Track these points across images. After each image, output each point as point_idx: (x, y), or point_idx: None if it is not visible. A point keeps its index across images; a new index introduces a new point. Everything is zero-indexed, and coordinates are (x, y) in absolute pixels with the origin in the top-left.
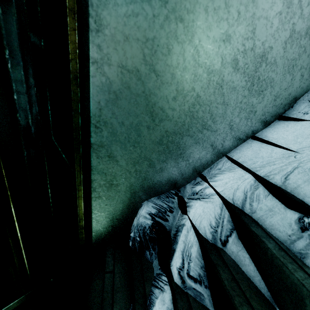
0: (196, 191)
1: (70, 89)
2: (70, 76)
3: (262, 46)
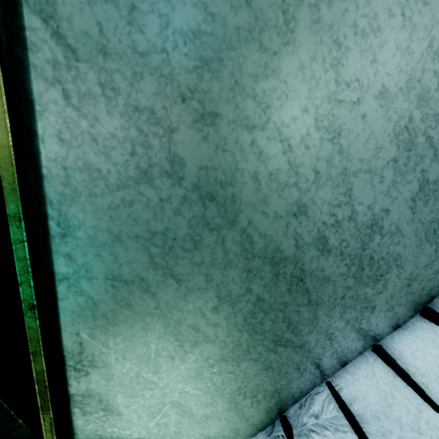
0: None
1: (23, 324)
2: (21, 305)
3: (369, 211)
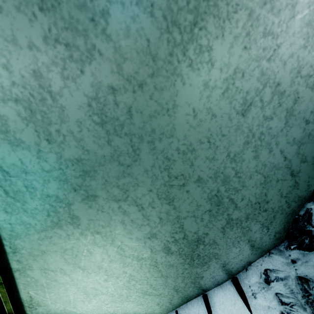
0: None
1: None
2: None
3: (195, 234)
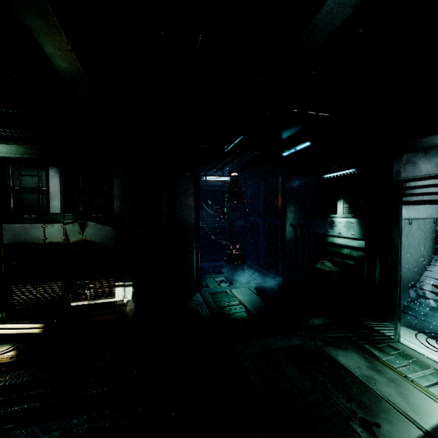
0: (421, 284)
1: None
2: None
3: (422, 254)
